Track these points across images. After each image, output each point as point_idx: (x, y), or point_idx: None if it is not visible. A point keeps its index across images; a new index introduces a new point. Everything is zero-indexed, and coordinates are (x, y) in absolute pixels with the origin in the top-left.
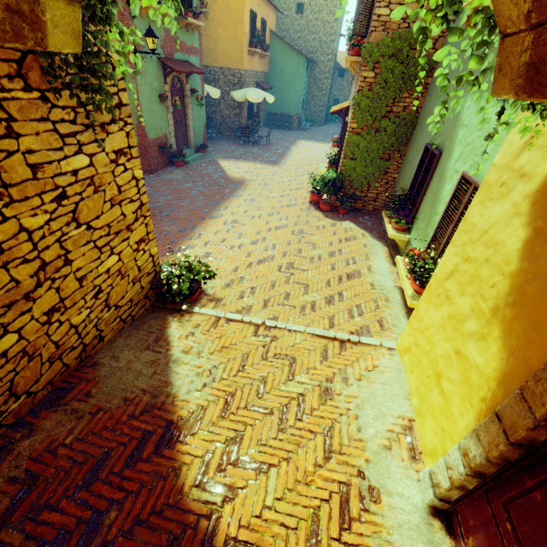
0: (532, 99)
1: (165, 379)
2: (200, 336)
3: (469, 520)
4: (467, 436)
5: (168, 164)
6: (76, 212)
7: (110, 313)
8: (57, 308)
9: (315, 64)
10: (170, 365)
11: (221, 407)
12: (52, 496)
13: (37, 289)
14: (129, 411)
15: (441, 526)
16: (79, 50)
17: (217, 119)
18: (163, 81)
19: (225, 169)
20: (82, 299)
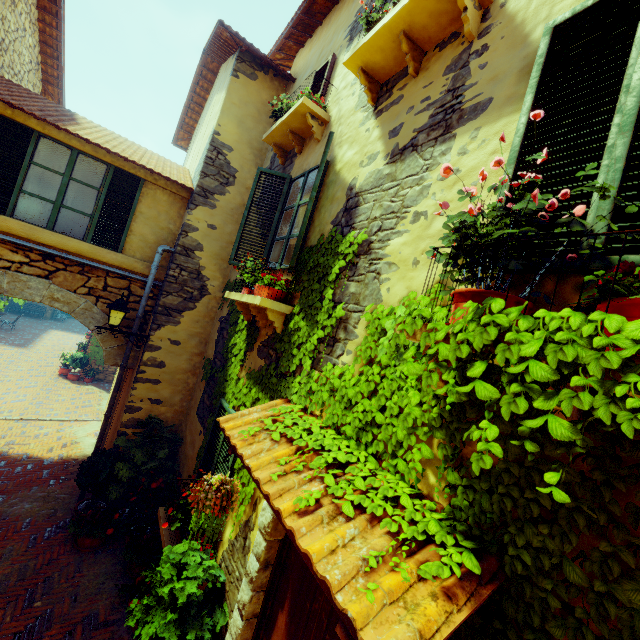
0: None
1: None
2: None
3: None
4: None
5: None
6: None
7: None
8: None
9: None
10: None
11: (1, 437)
12: None
13: None
14: None
15: None
16: None
17: None
18: None
19: None
20: None
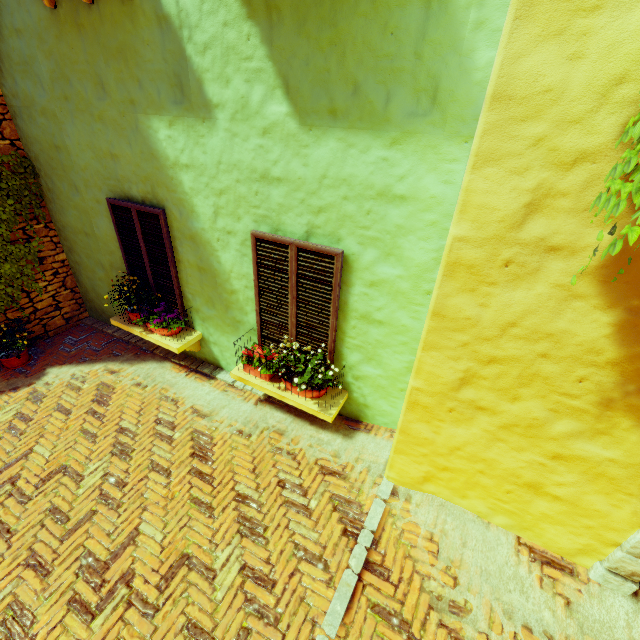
0: None
1: None
2: None
3: None
4: None
5: None
6: None
7: None
8: None
9: None
10: None
11: None
12: None
13: None
14: None
15: None
16: None
17: None
18: None
19: None
20: None
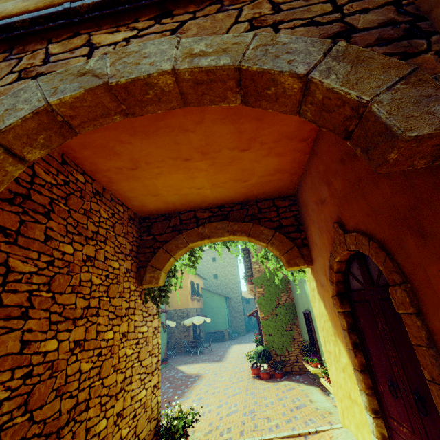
0: (292, 267)
1: None
2: None
3: None
4: (361, 397)
5: None
6: (139, 353)
7: None
8: (120, 414)
9: (230, 299)
10: None
11: None
12: None
13: (119, 393)
14: None
15: None
16: (163, 285)
17: (172, 342)
18: None
19: (183, 370)
20: (128, 416)
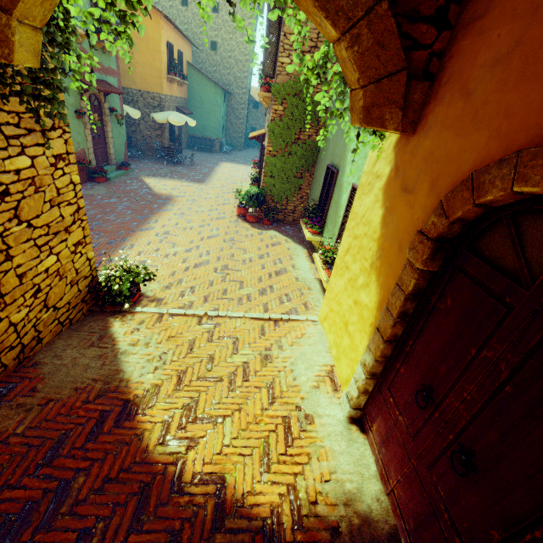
0: (369, 127)
1: (115, 368)
2: (145, 330)
3: (372, 414)
4: (364, 352)
5: (87, 180)
6: (18, 209)
7: (49, 314)
8: None
9: (232, 95)
10: (119, 356)
11: (175, 382)
12: (11, 477)
13: None
14: (82, 398)
15: (357, 429)
16: (37, 66)
17: (138, 138)
18: (80, 98)
19: (151, 186)
20: (21, 297)
